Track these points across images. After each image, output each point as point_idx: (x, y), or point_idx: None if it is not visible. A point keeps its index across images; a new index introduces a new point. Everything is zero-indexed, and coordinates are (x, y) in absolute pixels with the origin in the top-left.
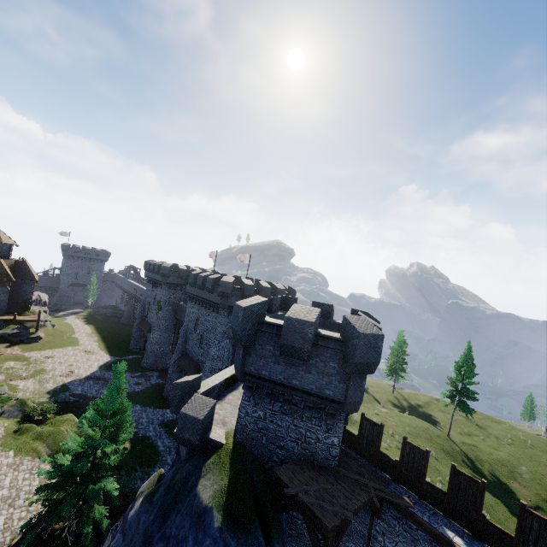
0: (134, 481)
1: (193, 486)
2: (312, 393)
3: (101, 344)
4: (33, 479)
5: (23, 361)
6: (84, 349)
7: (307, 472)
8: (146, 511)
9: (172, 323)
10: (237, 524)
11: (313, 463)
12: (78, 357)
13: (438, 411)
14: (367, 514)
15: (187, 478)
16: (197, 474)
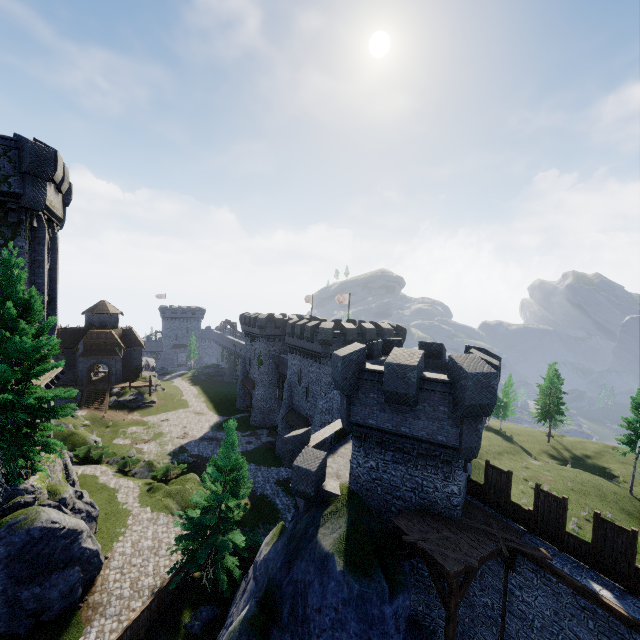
0: (258, 537)
1: (313, 535)
2: (423, 440)
3: (209, 404)
4: (170, 533)
5: (143, 425)
6: (194, 411)
7: (426, 521)
8: (273, 559)
9: (275, 377)
10: (358, 569)
11: (433, 513)
12: (190, 419)
13: (615, 462)
14: (501, 568)
15: (307, 527)
16: (315, 524)
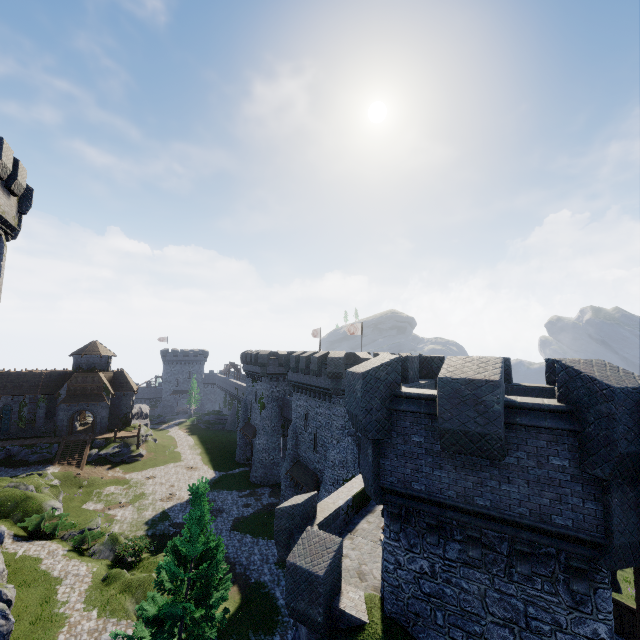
0: None
1: None
2: (524, 524)
3: (204, 457)
4: None
5: (123, 484)
6: (186, 465)
7: None
8: None
9: (279, 423)
10: None
11: None
12: (179, 475)
13: None
14: None
15: None
16: None
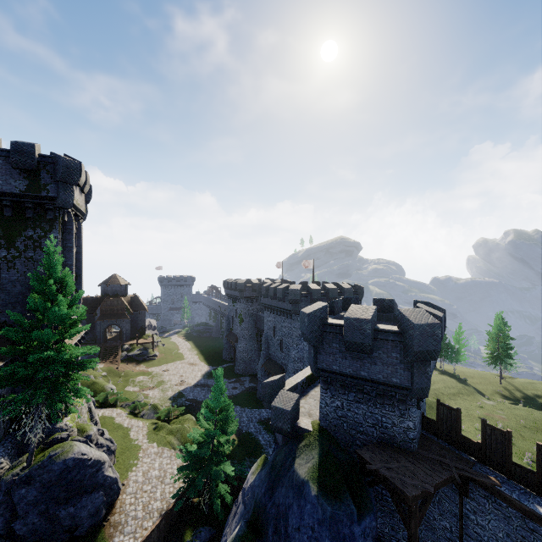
0: (245, 469)
1: (291, 465)
2: (380, 382)
3: (200, 356)
4: (173, 464)
5: (148, 375)
6: (188, 362)
7: (387, 452)
8: (258, 485)
9: (254, 332)
10: (330, 494)
11: (392, 446)
12: (185, 369)
13: None
14: (456, 494)
15: (285, 458)
16: (292, 455)
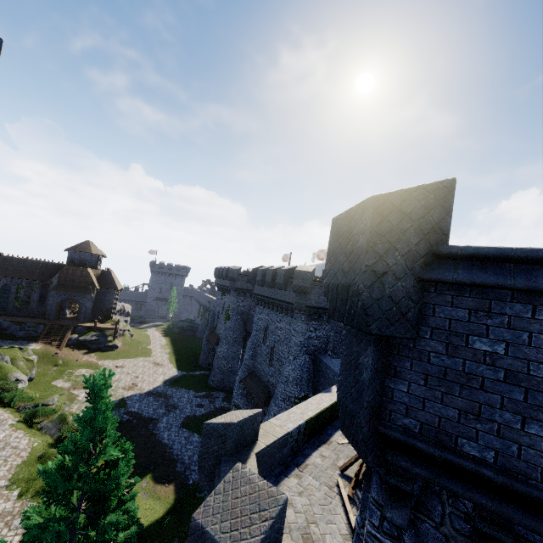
0: None
1: None
2: None
3: (171, 356)
4: None
5: (94, 369)
6: (154, 361)
7: None
8: None
9: (241, 335)
10: None
11: None
12: (145, 369)
13: None
14: None
15: None
16: None
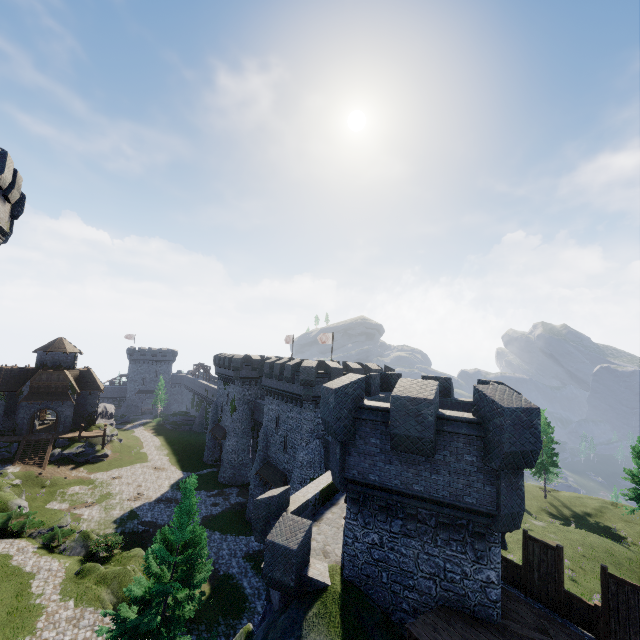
0: (217, 639)
1: None
2: (445, 503)
3: (172, 457)
4: (95, 639)
5: (88, 484)
6: (153, 466)
7: (457, 628)
8: None
9: (249, 425)
10: None
11: (463, 613)
12: (147, 476)
13: (618, 521)
14: None
15: (283, 639)
16: (296, 633)
